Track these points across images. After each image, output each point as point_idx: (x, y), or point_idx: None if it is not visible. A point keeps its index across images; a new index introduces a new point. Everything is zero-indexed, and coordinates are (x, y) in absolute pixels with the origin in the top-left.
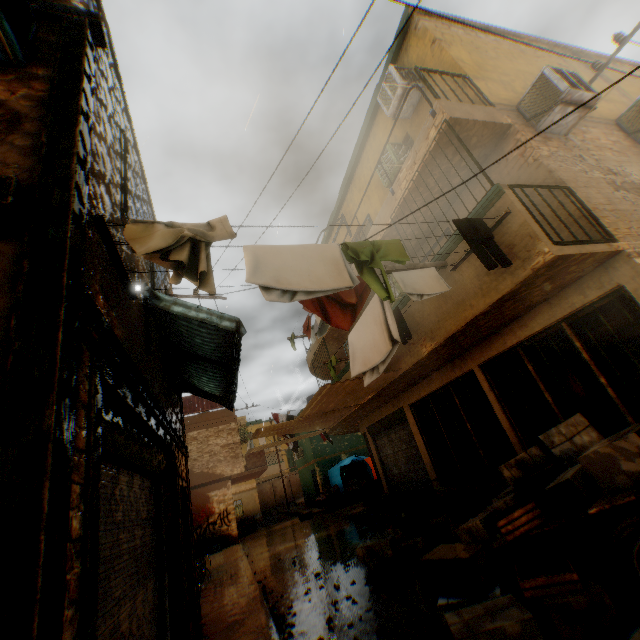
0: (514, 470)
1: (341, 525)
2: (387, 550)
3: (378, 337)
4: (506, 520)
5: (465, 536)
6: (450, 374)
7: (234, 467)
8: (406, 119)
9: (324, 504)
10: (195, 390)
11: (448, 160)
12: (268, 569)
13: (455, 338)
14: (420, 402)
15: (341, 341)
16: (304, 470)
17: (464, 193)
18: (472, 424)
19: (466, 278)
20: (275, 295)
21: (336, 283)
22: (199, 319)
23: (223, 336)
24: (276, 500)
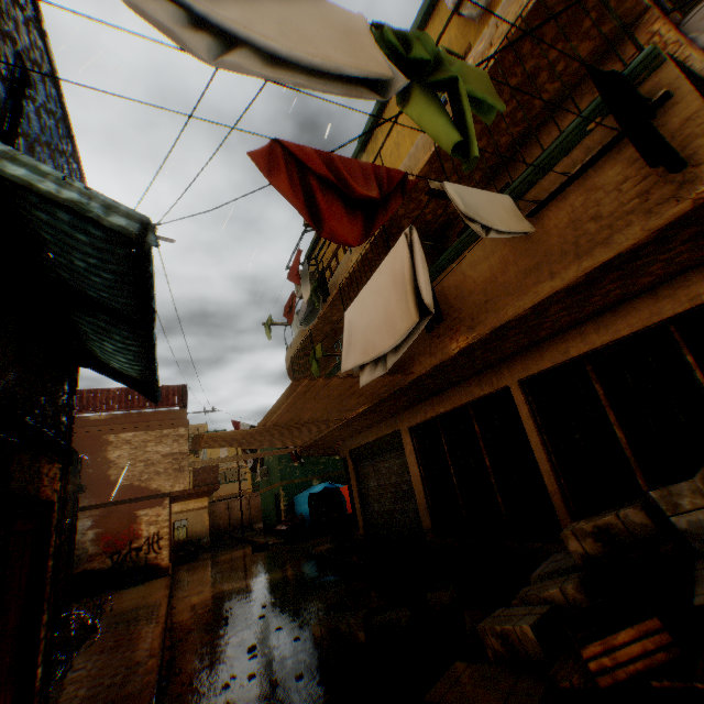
0: (589, 542)
1: (299, 566)
2: (358, 632)
3: (395, 307)
4: (600, 646)
5: (493, 641)
6: (474, 391)
7: (176, 482)
8: (472, 24)
9: (284, 535)
10: (101, 366)
11: (556, 26)
12: (189, 626)
13: (505, 331)
14: (424, 425)
15: (333, 339)
16: (267, 493)
17: (544, 129)
18: (492, 460)
19: (550, 228)
20: (160, 5)
21: (349, 60)
22: (60, 199)
23: (124, 258)
24: (230, 523)
